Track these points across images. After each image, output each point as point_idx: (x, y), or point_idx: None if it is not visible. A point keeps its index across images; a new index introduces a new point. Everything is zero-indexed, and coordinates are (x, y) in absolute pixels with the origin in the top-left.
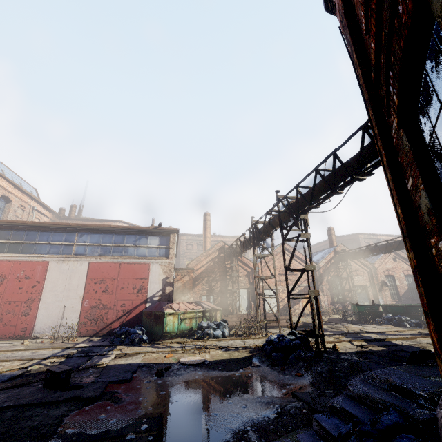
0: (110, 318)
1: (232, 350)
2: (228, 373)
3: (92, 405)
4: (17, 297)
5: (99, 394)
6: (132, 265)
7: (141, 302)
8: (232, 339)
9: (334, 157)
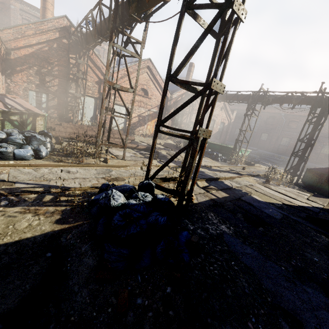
0: None
1: (25, 205)
2: None
3: None
4: None
5: None
6: None
7: None
8: (48, 166)
9: None
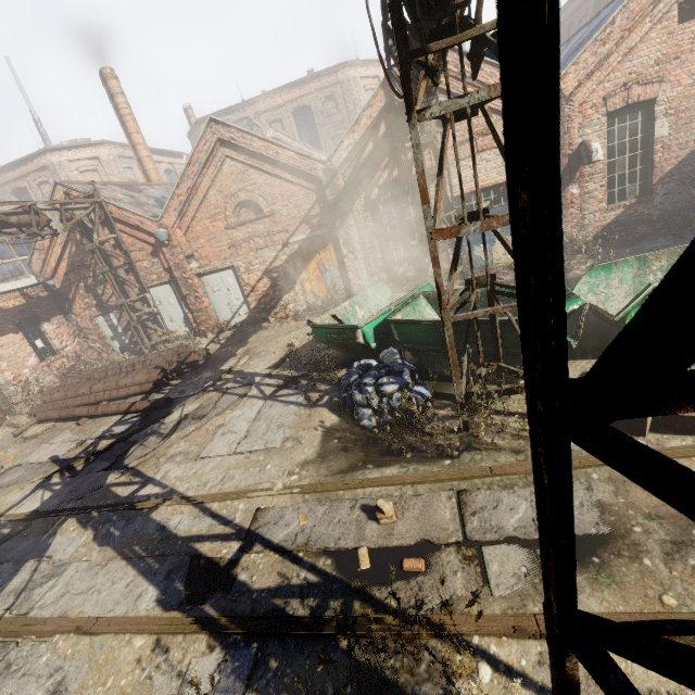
0: None
1: None
2: None
3: None
4: None
5: None
6: None
7: None
8: None
9: None
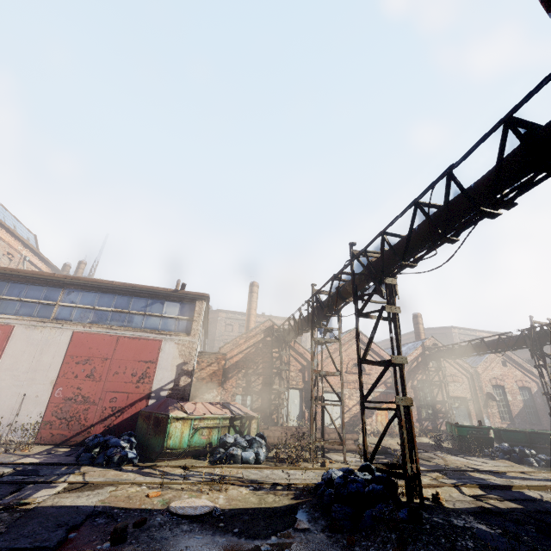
0: (91, 417)
1: (265, 490)
2: (248, 543)
3: None
4: None
5: None
6: (135, 341)
7: (141, 396)
8: (269, 467)
9: (448, 179)
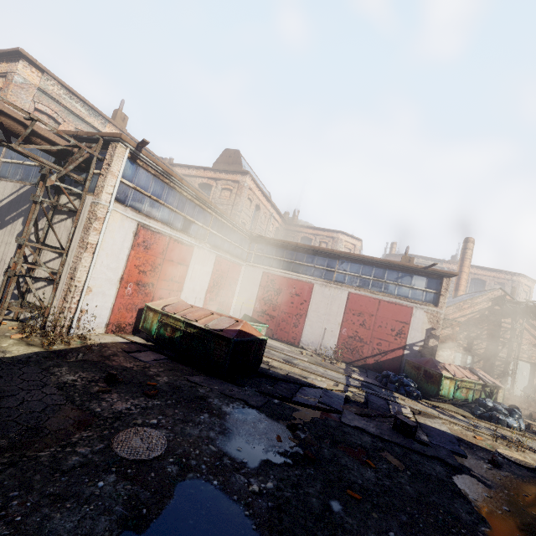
0: (365, 352)
1: None
2: None
3: (461, 474)
4: (289, 309)
5: (459, 465)
6: (392, 305)
7: (398, 346)
8: None
9: None
